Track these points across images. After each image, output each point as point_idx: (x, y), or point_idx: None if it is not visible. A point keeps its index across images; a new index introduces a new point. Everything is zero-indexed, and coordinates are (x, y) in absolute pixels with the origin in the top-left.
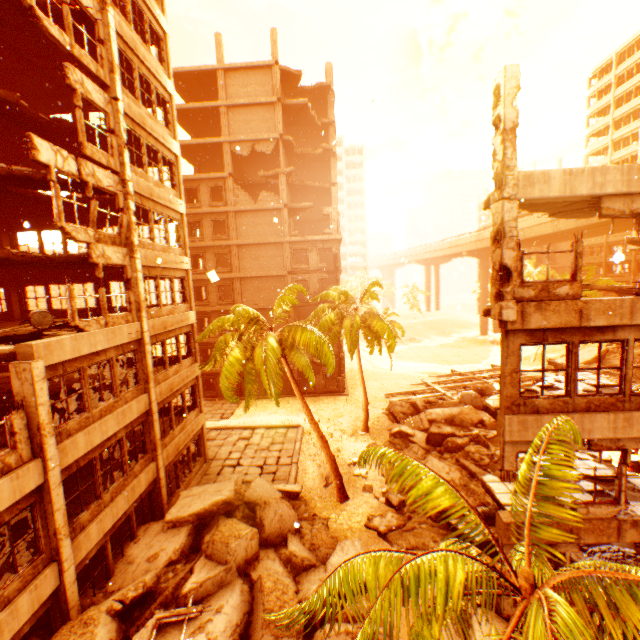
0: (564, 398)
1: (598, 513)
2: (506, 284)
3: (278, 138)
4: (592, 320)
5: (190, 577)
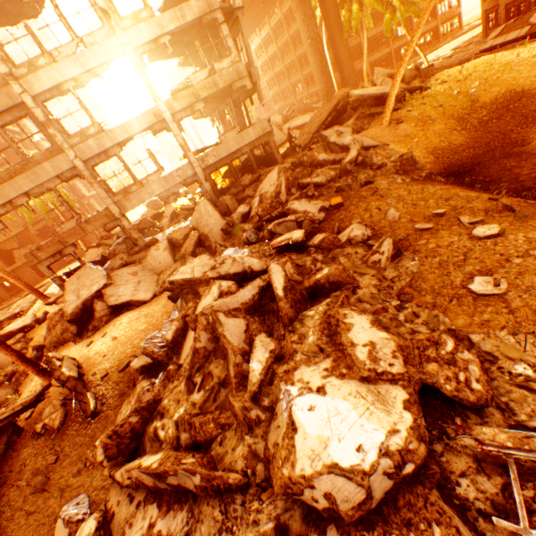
0: None
1: (69, 226)
2: None
3: None
4: None
5: None
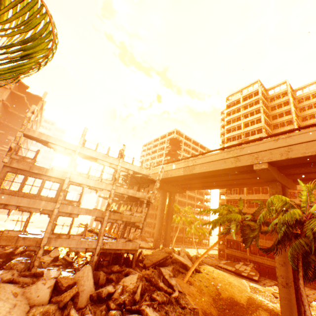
0: (17, 191)
1: (13, 234)
2: (10, 152)
3: (1, 100)
4: (34, 170)
5: None
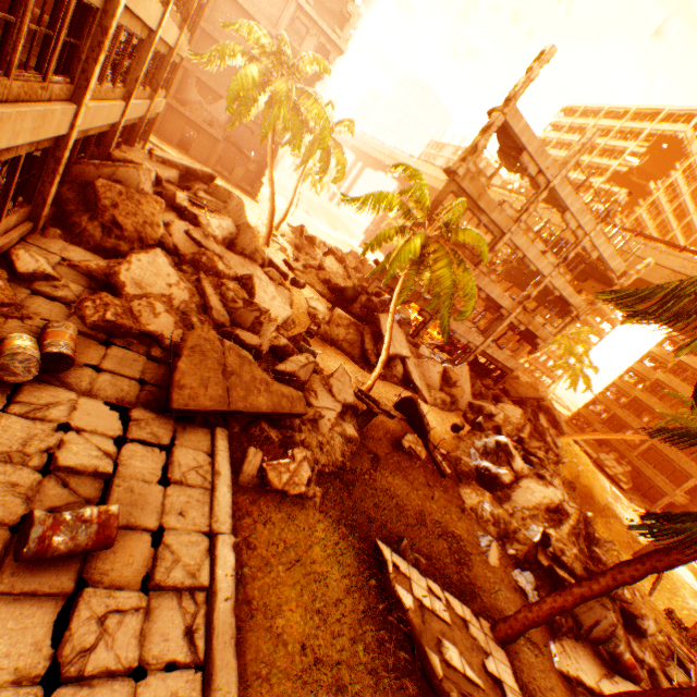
0: None
1: (417, 288)
2: (470, 157)
3: None
4: (480, 202)
5: (200, 194)
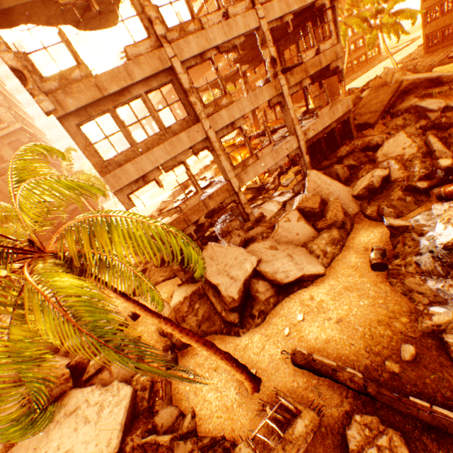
0: (132, 149)
1: (192, 203)
2: (28, 83)
3: None
4: (109, 89)
5: None
